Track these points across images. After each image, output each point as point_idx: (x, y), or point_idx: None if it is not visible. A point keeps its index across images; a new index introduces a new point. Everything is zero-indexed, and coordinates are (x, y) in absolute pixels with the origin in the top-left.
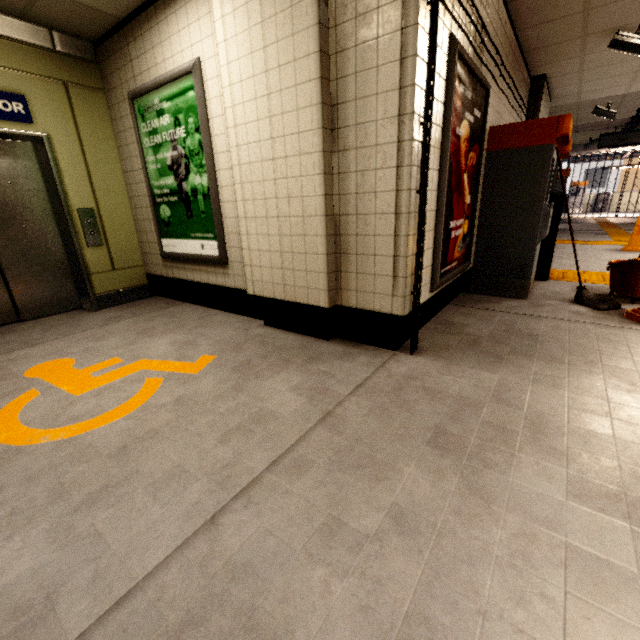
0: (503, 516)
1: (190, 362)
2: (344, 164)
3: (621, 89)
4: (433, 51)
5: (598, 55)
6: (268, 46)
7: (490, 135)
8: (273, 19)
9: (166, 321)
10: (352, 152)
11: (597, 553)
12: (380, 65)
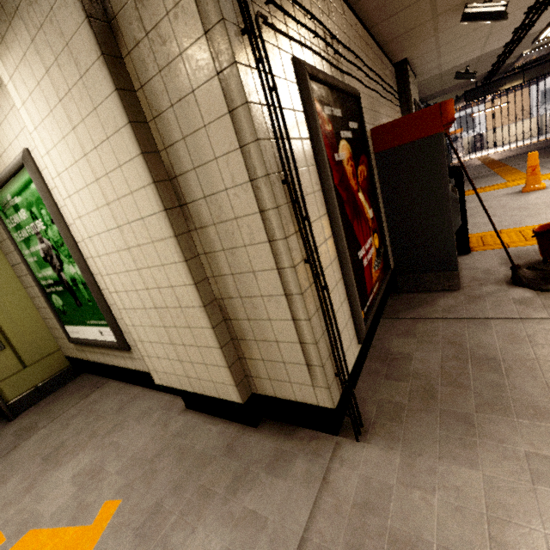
0: None
1: (86, 524)
2: (207, 243)
3: (476, 53)
4: (272, 88)
5: (451, 30)
6: (76, 127)
7: (373, 137)
8: (69, 95)
9: (81, 424)
10: (211, 228)
11: None
12: (207, 123)
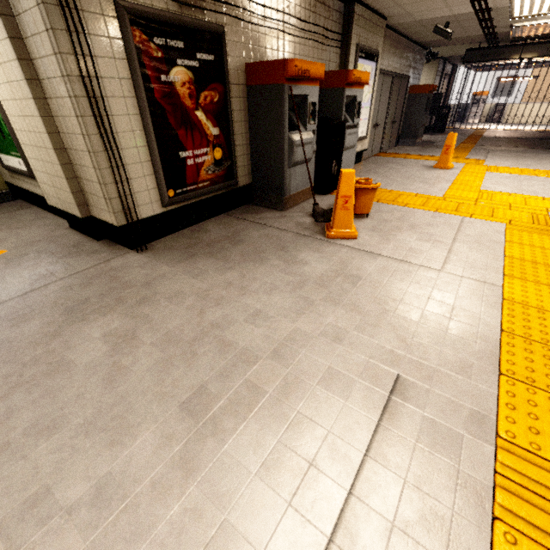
0: (53, 344)
1: None
2: (55, 109)
3: (445, 11)
4: (79, 21)
5: None
6: None
7: (246, 71)
8: None
9: (3, 222)
10: (54, 100)
11: (73, 360)
12: (39, 32)
